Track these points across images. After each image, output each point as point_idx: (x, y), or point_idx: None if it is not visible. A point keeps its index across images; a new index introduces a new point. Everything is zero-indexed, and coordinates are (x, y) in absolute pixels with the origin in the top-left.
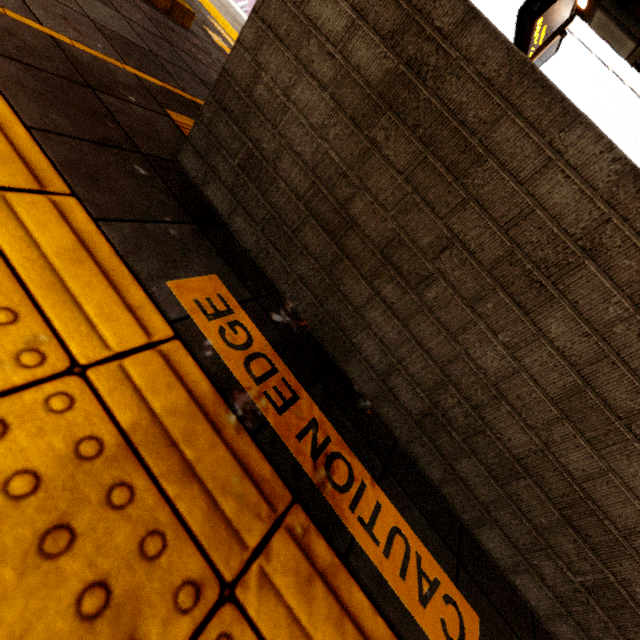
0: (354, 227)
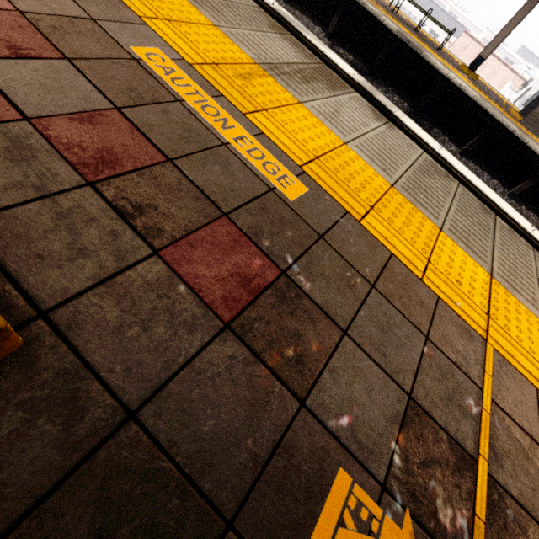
0: None
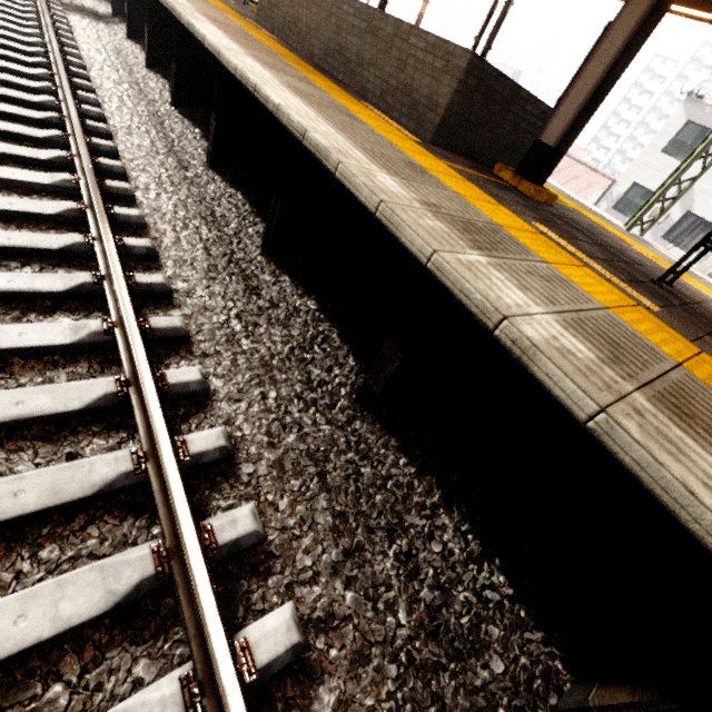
0: (272, 6)
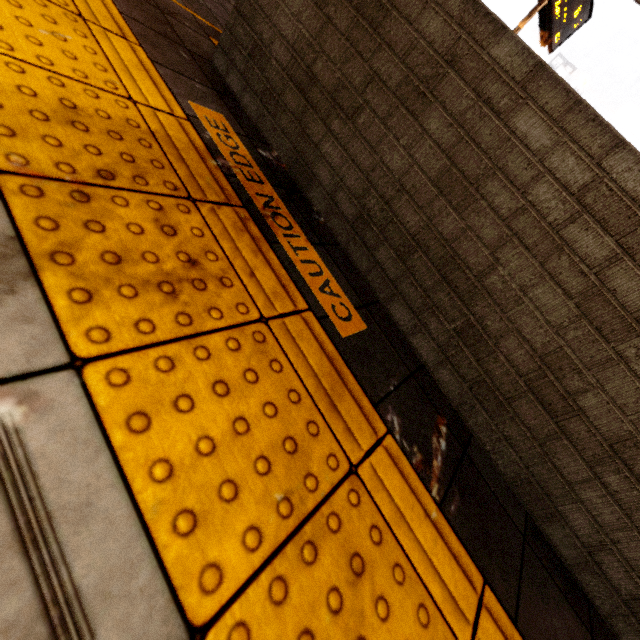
0: (316, 82)
